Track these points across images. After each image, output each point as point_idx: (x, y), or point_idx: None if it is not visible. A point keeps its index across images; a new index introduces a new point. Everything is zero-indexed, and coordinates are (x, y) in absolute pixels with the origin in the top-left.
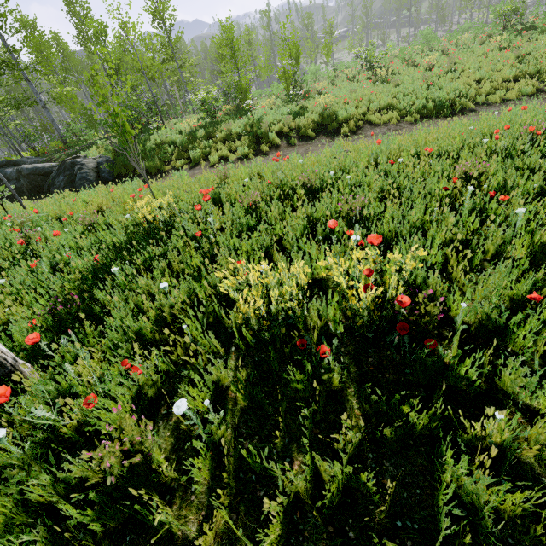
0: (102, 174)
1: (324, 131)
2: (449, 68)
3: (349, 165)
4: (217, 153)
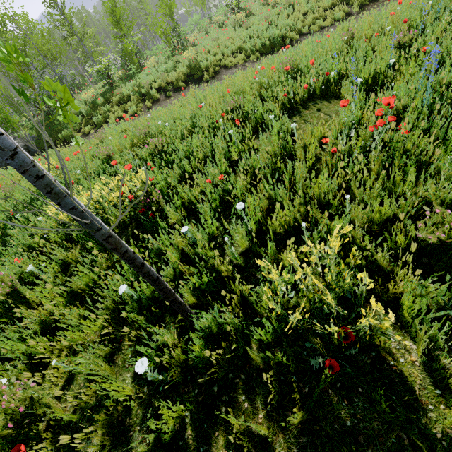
0: (31, 150)
1: (192, 81)
2: (288, 4)
3: (179, 112)
4: (114, 115)
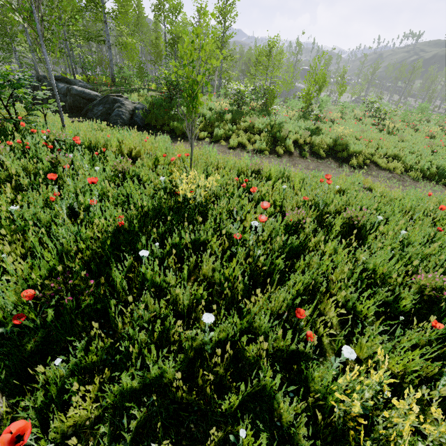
0: (135, 118)
1: (333, 156)
2: None
3: (386, 210)
4: (238, 138)
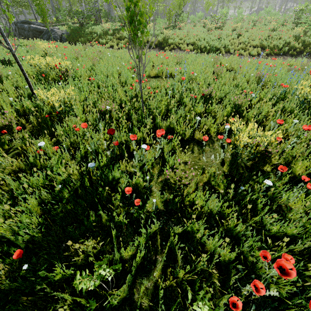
0: (62, 39)
1: (160, 47)
2: (239, 33)
3: (124, 55)
4: (111, 43)
